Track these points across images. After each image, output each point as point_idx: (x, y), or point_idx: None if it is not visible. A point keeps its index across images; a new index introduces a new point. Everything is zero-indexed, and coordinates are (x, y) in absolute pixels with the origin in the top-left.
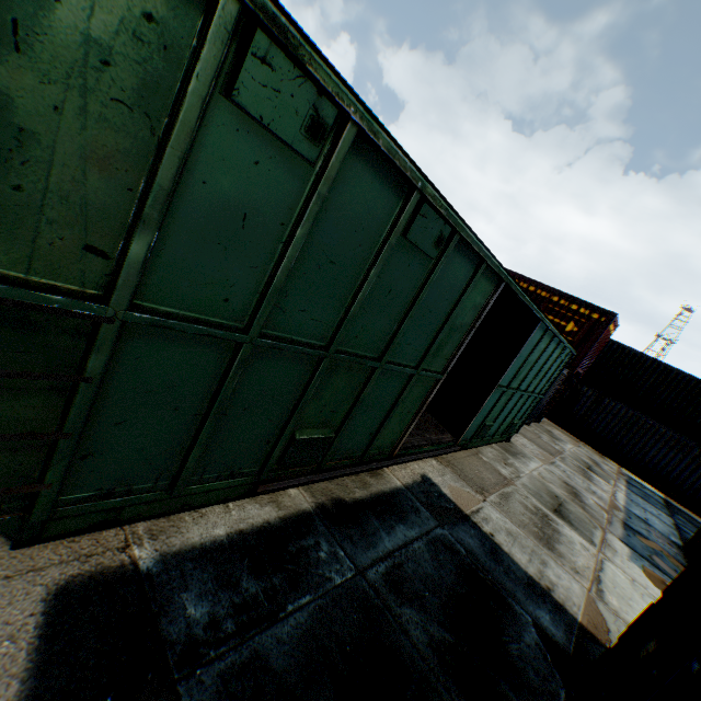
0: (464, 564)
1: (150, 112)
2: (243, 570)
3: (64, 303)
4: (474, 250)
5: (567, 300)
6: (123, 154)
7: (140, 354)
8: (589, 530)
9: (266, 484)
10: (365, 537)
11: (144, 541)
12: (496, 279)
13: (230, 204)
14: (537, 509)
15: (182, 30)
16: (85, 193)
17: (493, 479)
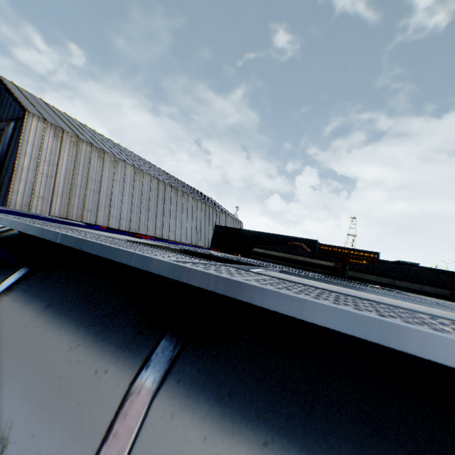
0: None
1: None
2: None
3: None
4: None
5: (357, 251)
6: None
7: None
8: None
9: None
10: None
11: None
12: None
13: None
14: None
15: None
16: None
17: None
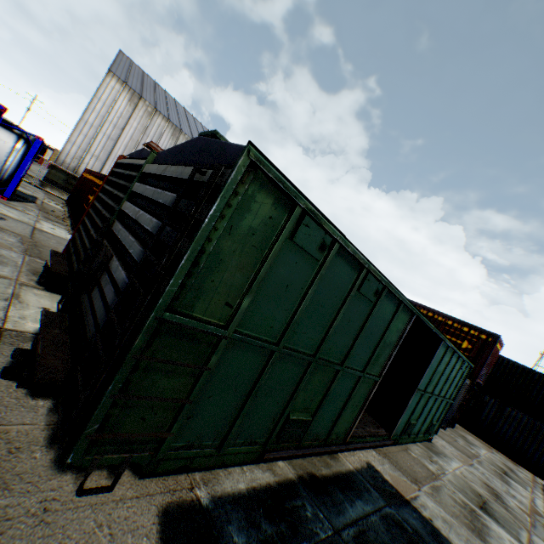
0: (413, 539)
1: (262, 248)
2: (261, 515)
3: (212, 329)
4: (396, 296)
5: (459, 324)
6: (249, 265)
7: (229, 356)
8: (515, 529)
9: (269, 452)
10: (335, 505)
11: (200, 485)
12: (410, 313)
13: (282, 281)
14: (464, 503)
15: (280, 219)
16: (232, 281)
17: (423, 472)
